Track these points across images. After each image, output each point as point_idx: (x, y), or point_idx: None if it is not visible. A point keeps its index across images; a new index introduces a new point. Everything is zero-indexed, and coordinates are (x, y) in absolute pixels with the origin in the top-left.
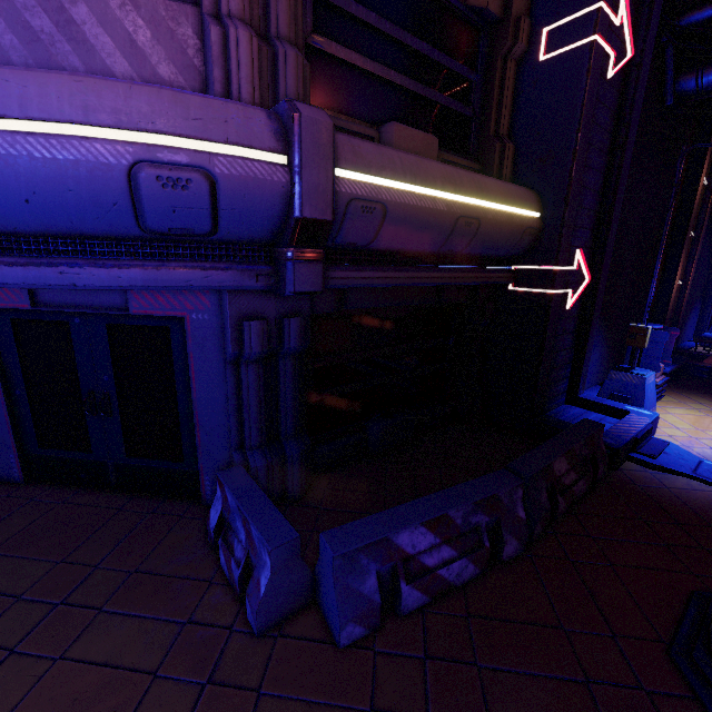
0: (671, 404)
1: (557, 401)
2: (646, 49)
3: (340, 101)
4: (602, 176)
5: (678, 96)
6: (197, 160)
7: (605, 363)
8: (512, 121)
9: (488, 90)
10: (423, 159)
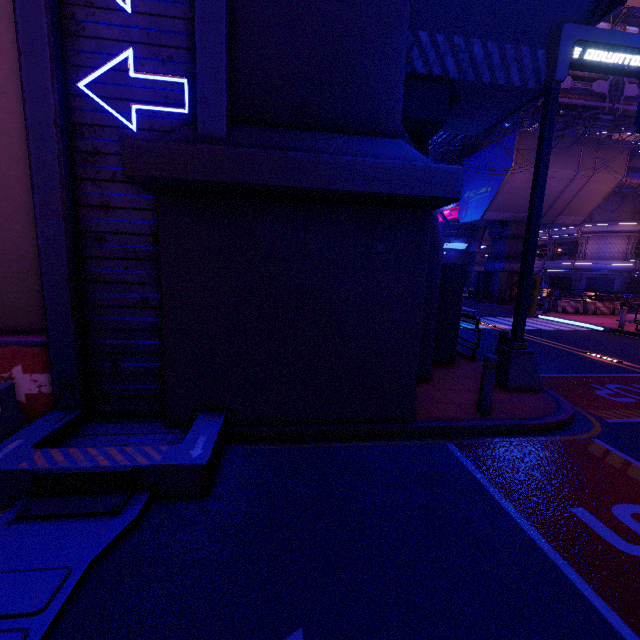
0: None
1: None
2: None
3: (636, 256)
4: None
5: None
6: (628, 266)
7: None
8: None
9: None
10: None
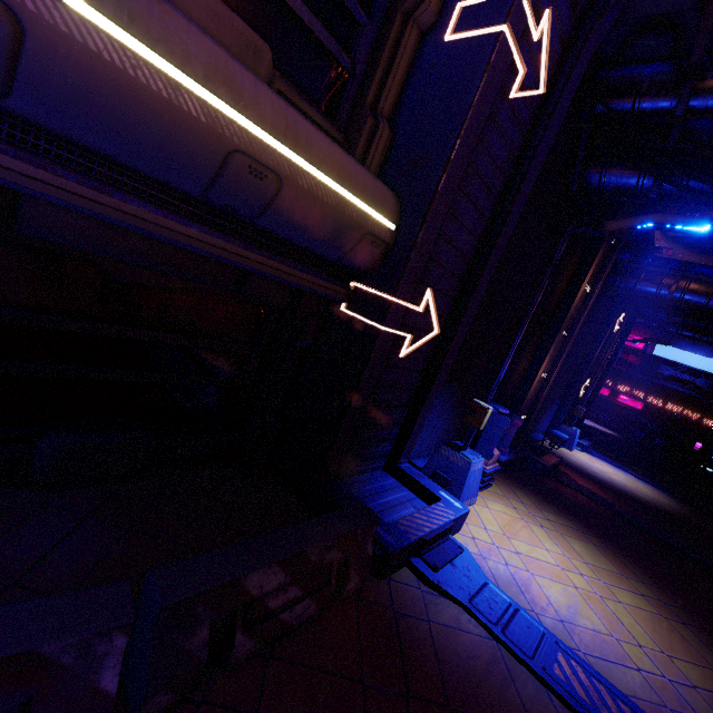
0: (495, 496)
1: (373, 464)
2: (562, 102)
3: None
4: (485, 221)
5: (582, 185)
6: None
7: (450, 434)
8: (400, 105)
9: (379, 49)
10: (179, 14)
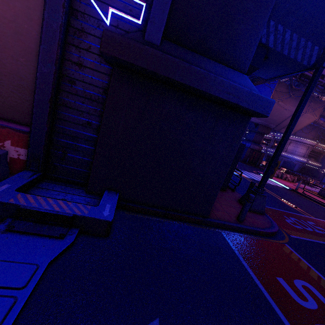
0: None
1: None
2: None
3: (308, 156)
4: None
5: None
6: (303, 160)
7: None
8: (321, 159)
9: (320, 156)
10: (313, 161)
